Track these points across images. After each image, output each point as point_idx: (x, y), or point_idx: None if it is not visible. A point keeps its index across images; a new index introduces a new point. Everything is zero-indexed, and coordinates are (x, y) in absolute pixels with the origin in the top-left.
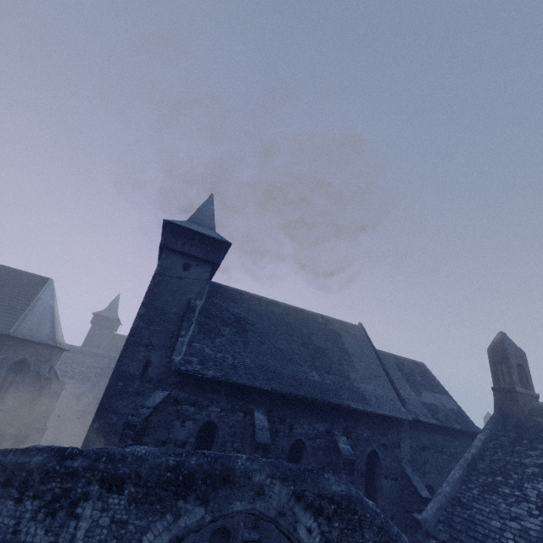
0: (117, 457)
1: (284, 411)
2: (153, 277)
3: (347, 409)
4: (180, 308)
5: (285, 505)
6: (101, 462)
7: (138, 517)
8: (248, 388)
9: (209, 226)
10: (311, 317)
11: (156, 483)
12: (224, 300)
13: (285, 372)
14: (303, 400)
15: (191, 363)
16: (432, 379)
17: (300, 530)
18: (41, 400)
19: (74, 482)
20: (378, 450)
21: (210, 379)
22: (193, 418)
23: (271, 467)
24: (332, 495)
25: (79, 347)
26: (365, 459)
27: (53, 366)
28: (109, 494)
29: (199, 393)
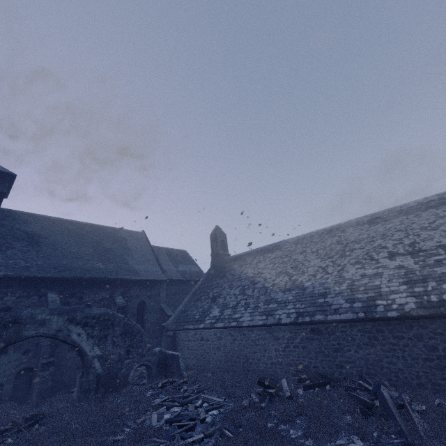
0: None
1: (74, 289)
2: None
3: (124, 281)
4: None
5: (62, 326)
6: None
7: None
8: (41, 280)
9: None
10: (103, 229)
11: None
12: (15, 222)
13: (75, 266)
14: (90, 280)
15: None
16: (188, 258)
17: (73, 336)
18: None
19: None
20: (146, 300)
21: (3, 279)
22: None
23: (50, 310)
24: (94, 315)
25: None
26: (136, 306)
27: None
28: None
29: None
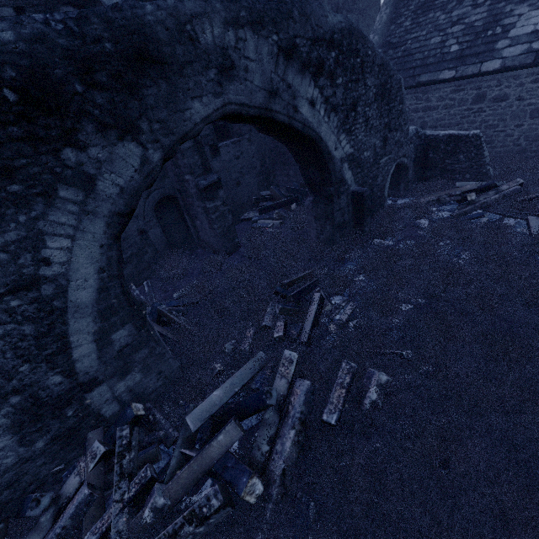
0: None
1: None
2: None
3: None
4: None
5: (273, 76)
6: None
7: None
8: None
9: None
10: None
11: None
12: None
13: None
14: None
15: None
16: None
17: (302, 109)
18: None
19: None
20: None
21: None
22: None
23: (223, 2)
24: (330, 33)
25: None
26: None
27: None
28: None
29: None
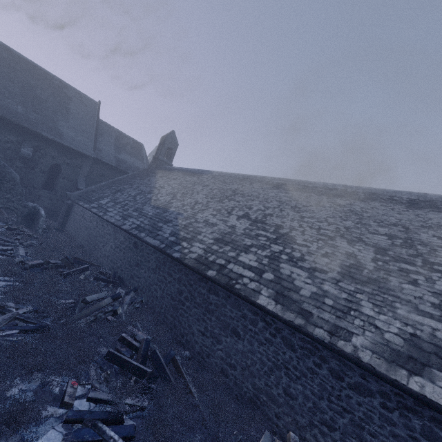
0: None
1: None
2: None
3: (41, 136)
4: None
5: None
6: None
7: None
8: None
9: None
10: (47, 76)
11: None
12: None
13: None
14: None
15: None
16: (140, 152)
17: None
18: None
19: None
20: (62, 165)
21: None
22: None
23: None
24: None
25: None
26: (49, 166)
27: None
28: None
29: None
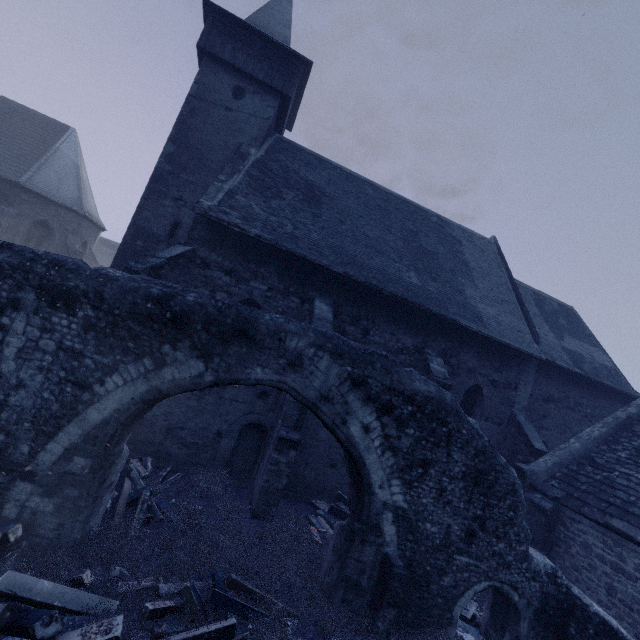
0: (69, 267)
1: (359, 309)
2: (186, 100)
3: (452, 327)
4: (225, 155)
5: (333, 388)
6: (39, 265)
7: (99, 351)
8: (310, 268)
9: (280, 36)
10: (422, 213)
11: (128, 313)
12: (293, 161)
13: (369, 262)
14: (389, 301)
15: (227, 214)
16: (582, 327)
17: (352, 426)
18: None
19: None
20: (484, 387)
21: (256, 245)
22: (227, 291)
23: (318, 335)
24: (411, 393)
25: None
26: (462, 392)
27: (86, 243)
28: (52, 310)
29: (238, 260)
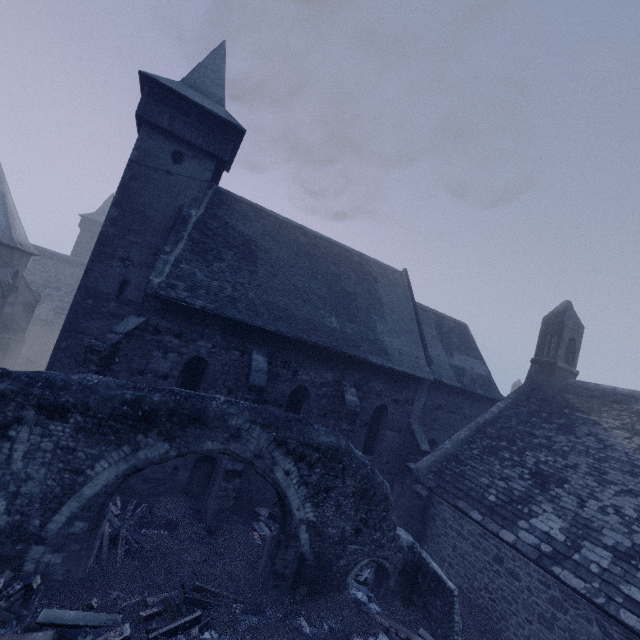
0: (58, 384)
1: (290, 355)
2: (127, 166)
3: (364, 362)
4: (168, 216)
5: (264, 449)
6: (36, 388)
7: (89, 445)
8: (248, 326)
9: (215, 96)
10: (345, 254)
11: (109, 415)
12: (231, 215)
13: (298, 313)
14: (314, 346)
15: (175, 288)
16: (470, 342)
17: (277, 472)
18: (6, 310)
19: (1, 405)
20: (389, 405)
21: (201, 311)
22: (177, 351)
23: (252, 413)
24: (318, 444)
25: (63, 255)
26: (372, 411)
27: (18, 271)
28: (49, 421)
29: (186, 324)
